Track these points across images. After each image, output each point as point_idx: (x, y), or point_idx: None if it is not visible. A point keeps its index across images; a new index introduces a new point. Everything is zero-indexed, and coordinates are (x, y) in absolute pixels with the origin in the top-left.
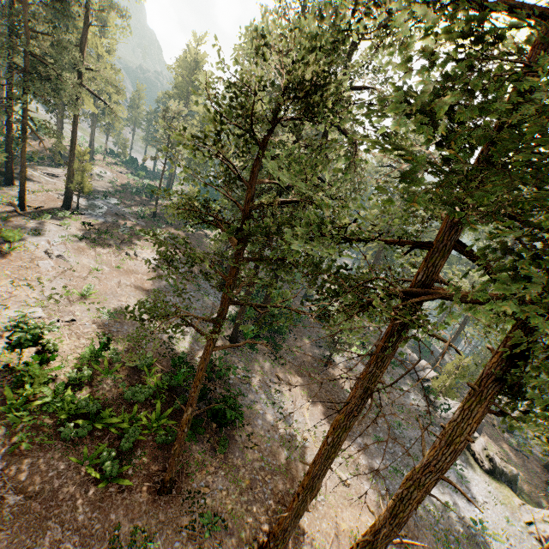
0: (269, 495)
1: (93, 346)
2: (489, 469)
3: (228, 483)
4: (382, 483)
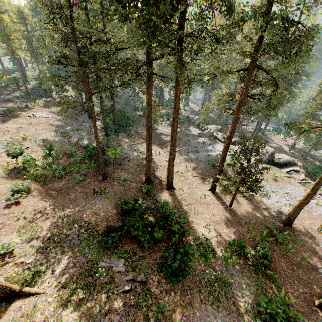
0: (143, 172)
1: (45, 152)
2: (224, 141)
3: (127, 173)
4: (184, 158)
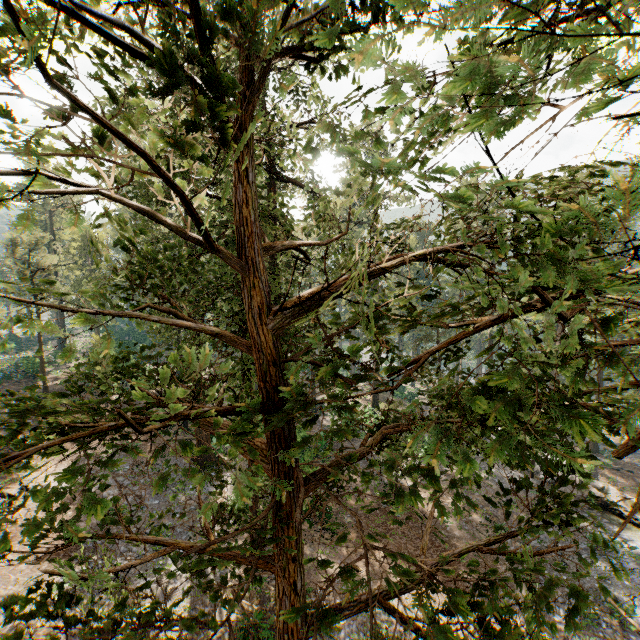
0: None
1: None
2: None
3: None
4: None
